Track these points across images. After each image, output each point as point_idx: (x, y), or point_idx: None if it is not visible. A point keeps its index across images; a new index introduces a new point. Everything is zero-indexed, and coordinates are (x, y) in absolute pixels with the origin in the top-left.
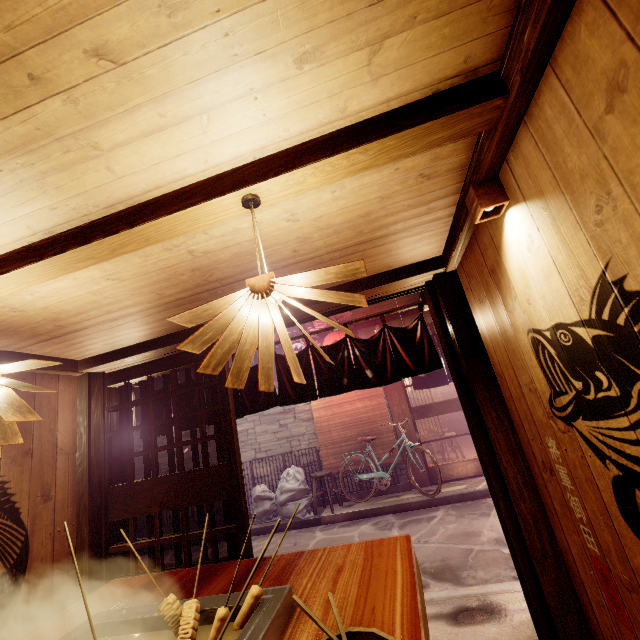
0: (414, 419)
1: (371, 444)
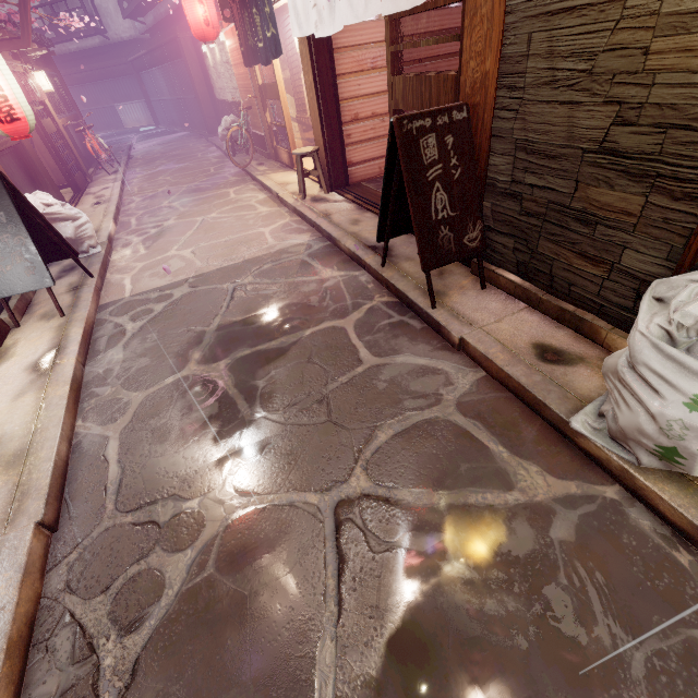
0: (262, 98)
1: (254, 113)
